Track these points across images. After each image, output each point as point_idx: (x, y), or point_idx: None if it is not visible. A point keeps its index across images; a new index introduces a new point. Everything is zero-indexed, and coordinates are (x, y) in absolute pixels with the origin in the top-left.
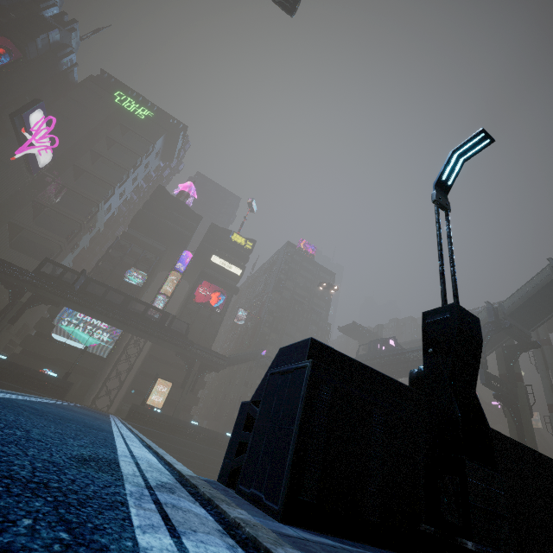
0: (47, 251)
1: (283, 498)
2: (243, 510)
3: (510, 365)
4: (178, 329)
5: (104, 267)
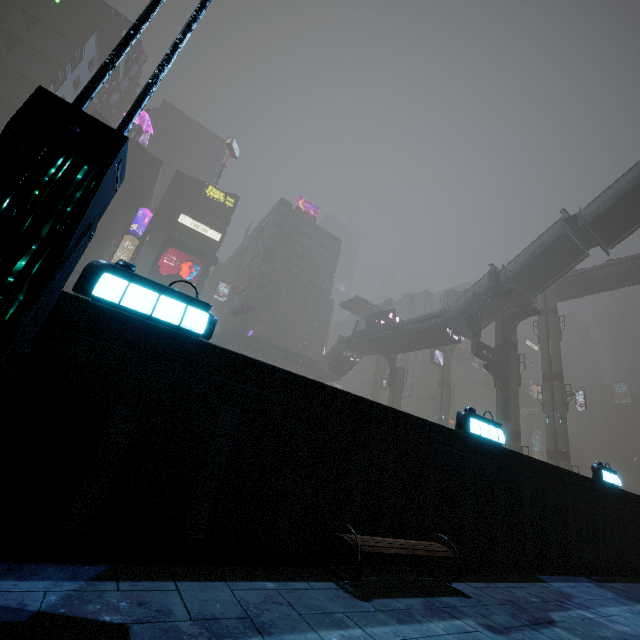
0: None
1: None
2: None
3: (507, 335)
4: None
5: None
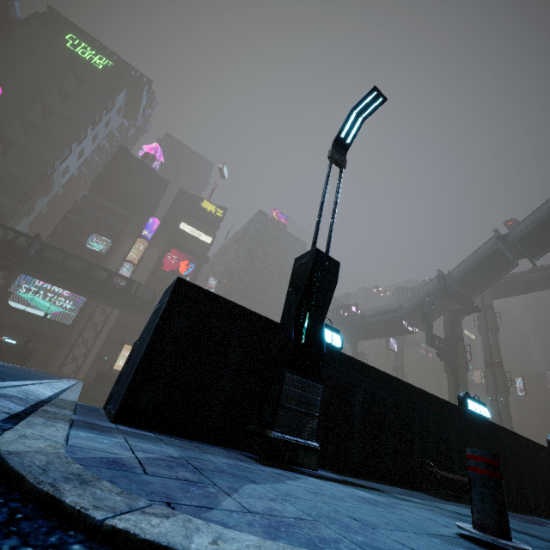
0: None
1: (118, 404)
2: (72, 411)
3: (454, 328)
4: (145, 297)
5: (64, 232)
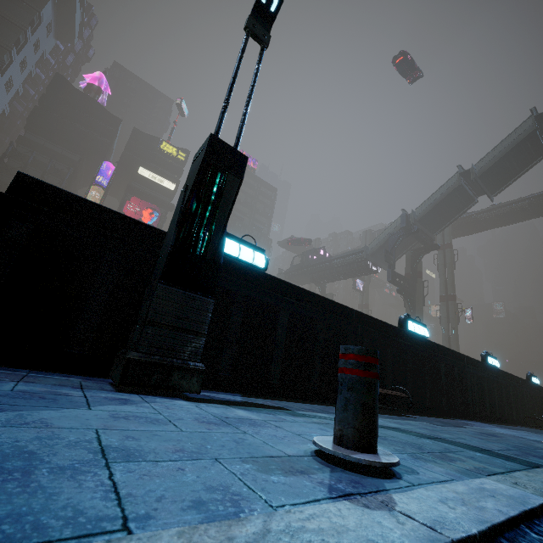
0: None
1: None
2: None
3: (414, 266)
4: None
5: (3, 180)
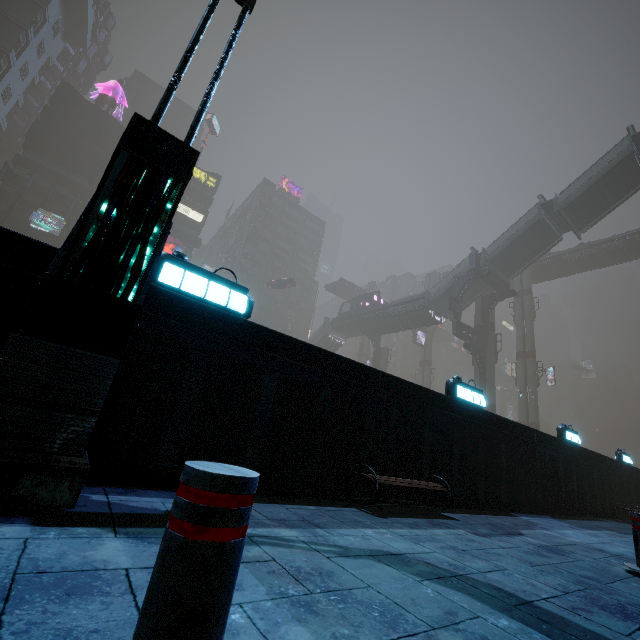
0: None
1: None
2: None
3: (485, 315)
4: None
5: None
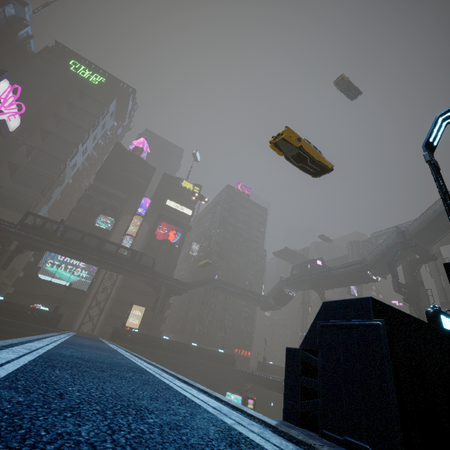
0: (25, 204)
1: None
2: None
3: (414, 275)
4: (145, 263)
5: (77, 215)
